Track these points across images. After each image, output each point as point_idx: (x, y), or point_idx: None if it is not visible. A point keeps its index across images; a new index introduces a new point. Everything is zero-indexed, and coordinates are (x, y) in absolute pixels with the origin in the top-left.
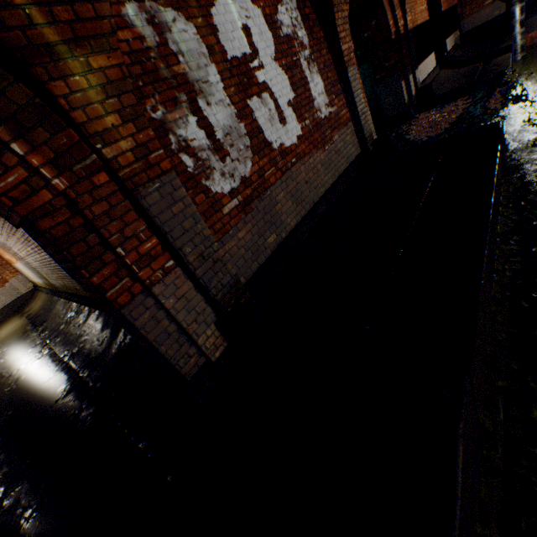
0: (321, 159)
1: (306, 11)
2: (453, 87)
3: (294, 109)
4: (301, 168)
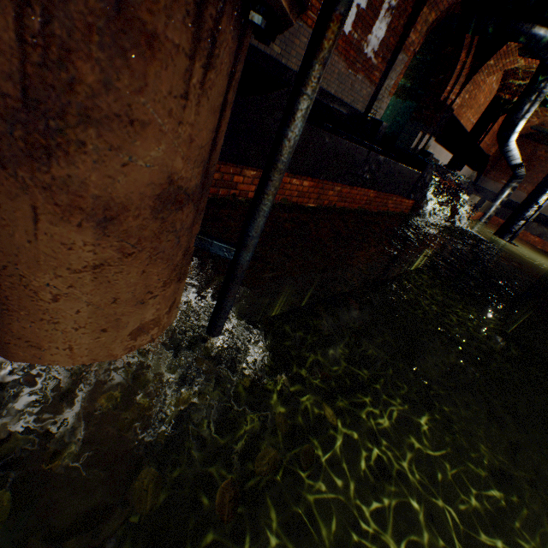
0: (342, 70)
1: None
2: None
3: (357, 14)
4: None
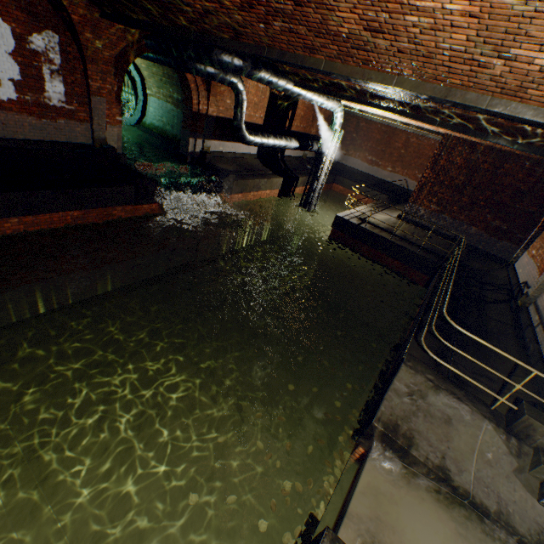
0: (34, 122)
1: (71, 50)
2: (229, 167)
3: (16, 85)
4: (3, 115)
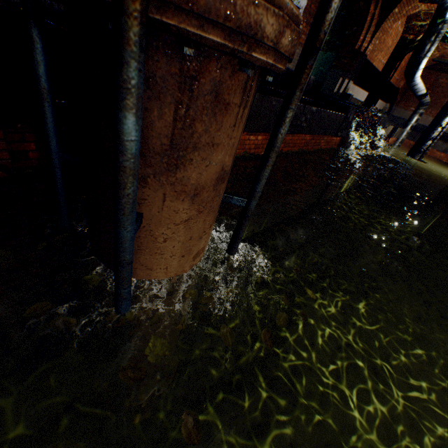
0: None
1: None
2: None
3: None
4: None
